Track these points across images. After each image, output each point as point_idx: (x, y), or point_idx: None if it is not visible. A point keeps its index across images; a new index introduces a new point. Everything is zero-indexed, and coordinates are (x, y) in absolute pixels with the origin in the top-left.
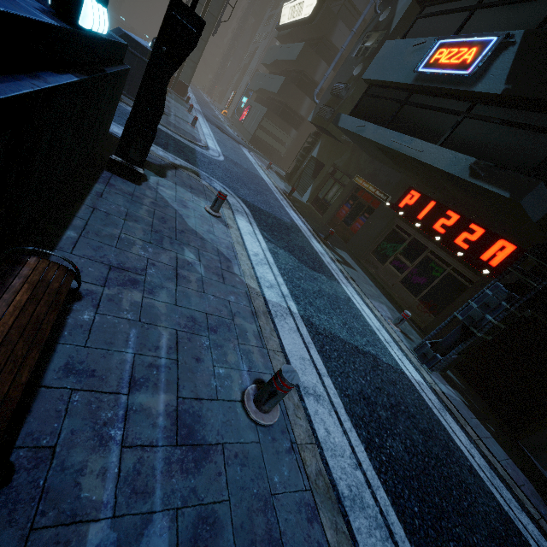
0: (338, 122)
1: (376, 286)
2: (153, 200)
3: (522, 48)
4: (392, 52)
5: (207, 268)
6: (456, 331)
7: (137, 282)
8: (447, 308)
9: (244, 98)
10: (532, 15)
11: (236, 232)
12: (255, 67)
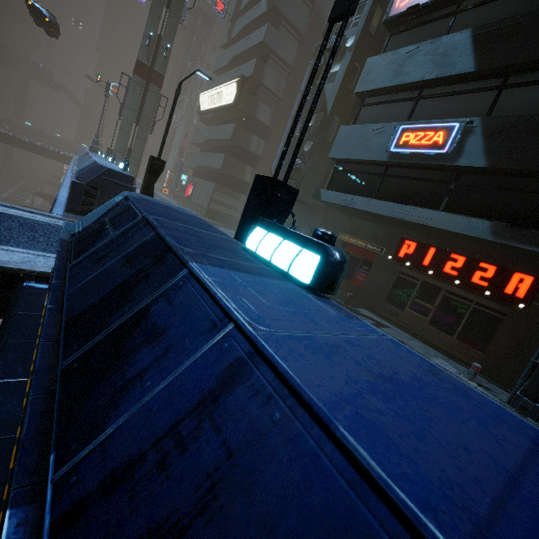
0: (320, 197)
1: (412, 337)
2: None
3: (487, 131)
4: (352, 135)
5: None
6: (537, 373)
7: None
8: (493, 343)
9: (182, 176)
10: (476, 104)
11: None
12: (179, 145)
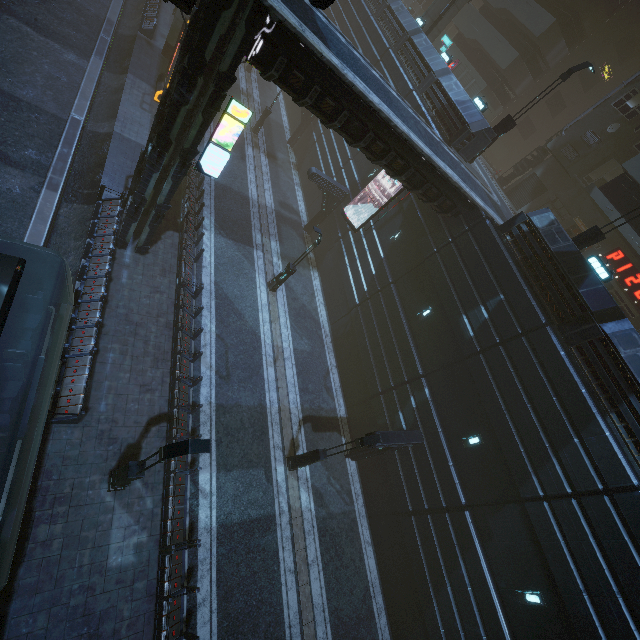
0: (591, 192)
1: None
2: None
3: None
4: None
5: None
6: None
7: None
8: None
9: (445, 37)
10: None
11: None
12: None
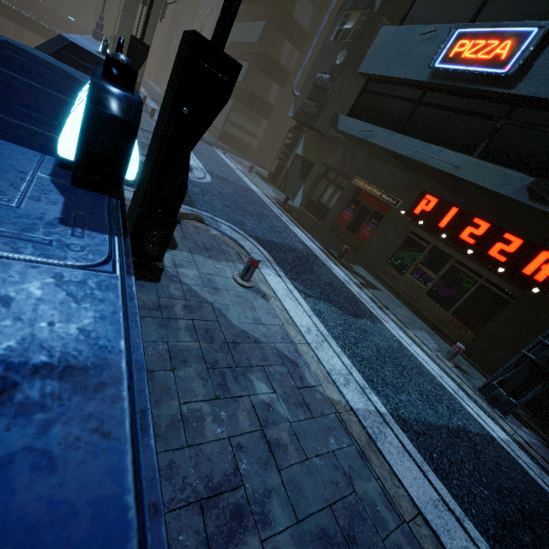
0: (337, 125)
1: (403, 304)
2: (183, 301)
3: None
4: (393, 41)
5: (286, 401)
6: (524, 367)
7: (241, 511)
8: (489, 326)
9: None
10: None
11: (276, 302)
12: None
